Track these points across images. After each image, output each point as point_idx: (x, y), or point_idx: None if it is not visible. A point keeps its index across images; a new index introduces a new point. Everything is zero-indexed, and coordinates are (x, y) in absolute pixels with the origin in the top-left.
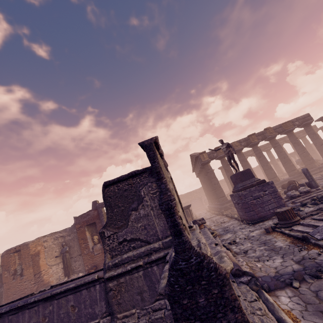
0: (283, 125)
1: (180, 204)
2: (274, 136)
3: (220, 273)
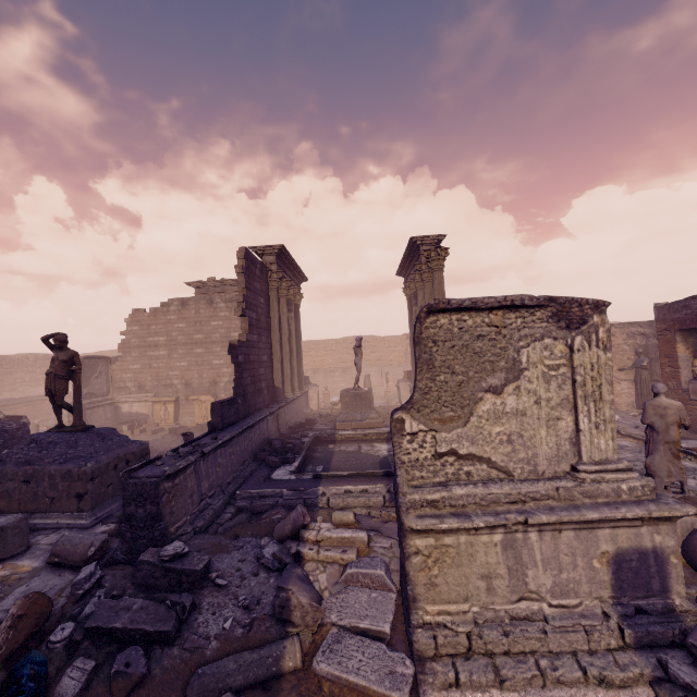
0: None
1: (574, 414)
2: None
3: (400, 517)
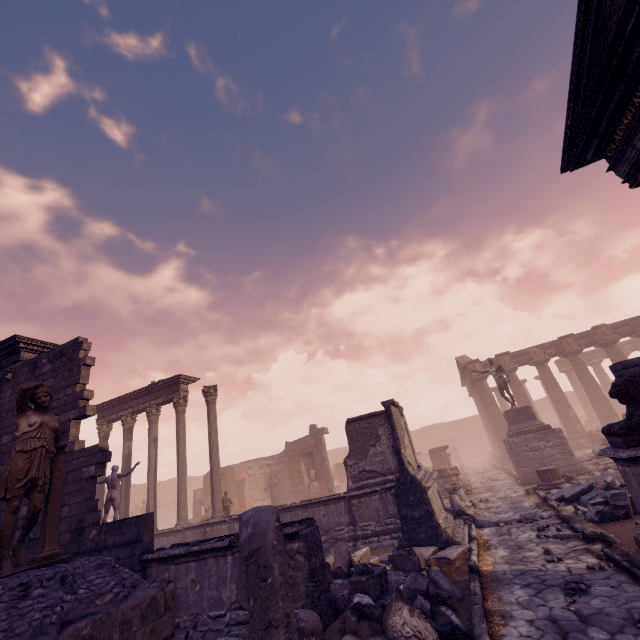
0: (632, 323)
1: (411, 447)
2: (613, 340)
3: (422, 486)
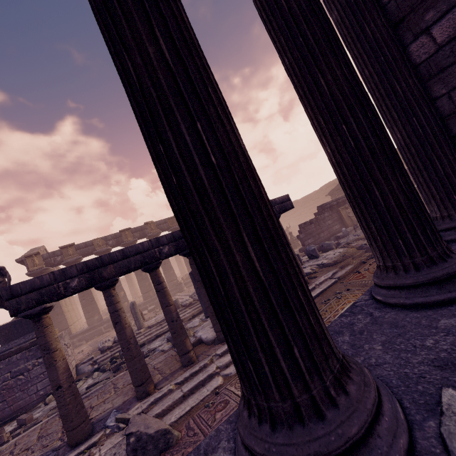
0: (169, 221)
1: None
2: (156, 233)
3: None
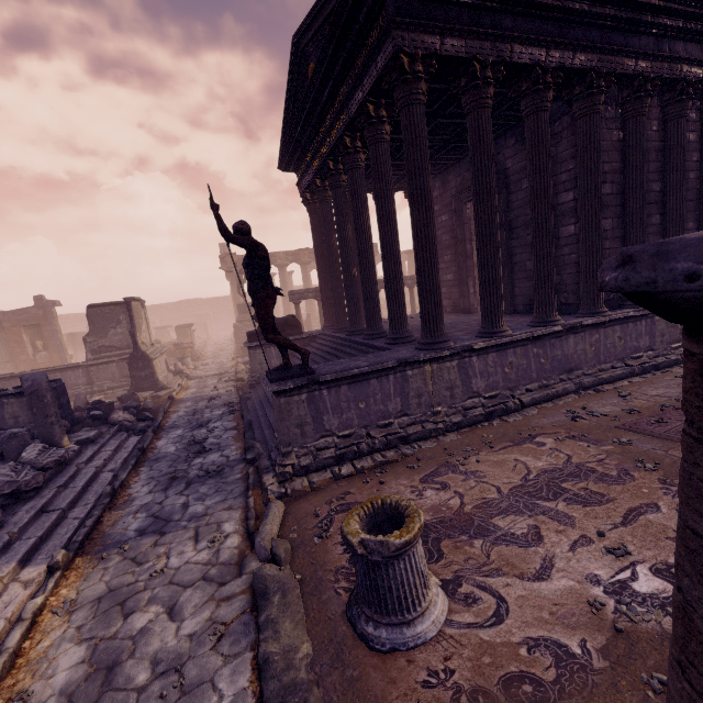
0: None
1: (149, 331)
2: None
3: (150, 358)
